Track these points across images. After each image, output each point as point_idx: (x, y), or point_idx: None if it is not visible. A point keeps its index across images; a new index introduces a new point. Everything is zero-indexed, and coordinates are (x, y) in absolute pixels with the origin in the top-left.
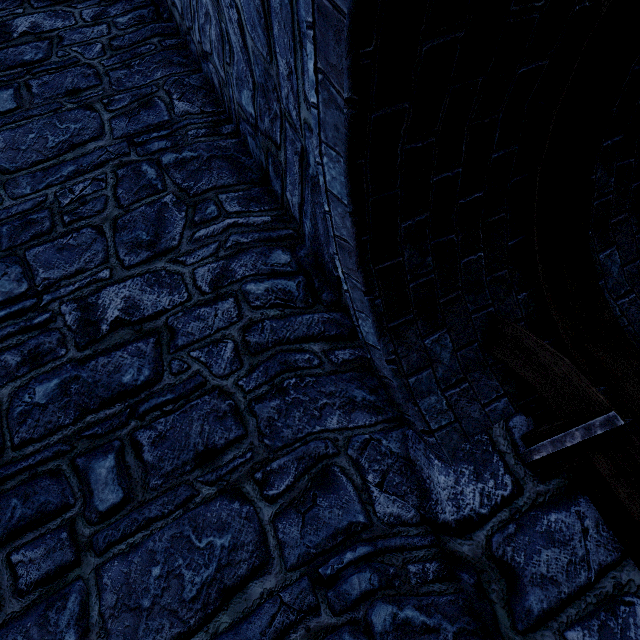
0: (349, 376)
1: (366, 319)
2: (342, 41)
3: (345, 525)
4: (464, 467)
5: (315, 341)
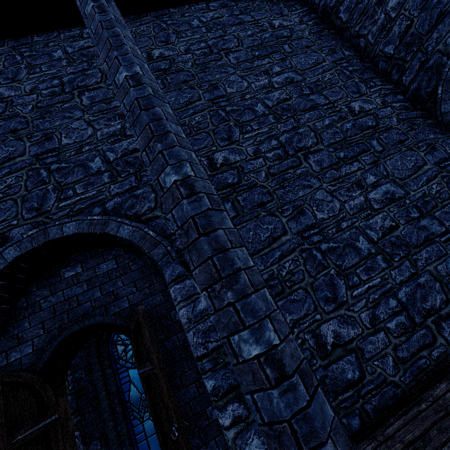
0: (432, 126)
1: (449, 102)
2: None
3: (443, 157)
4: None
5: (419, 118)
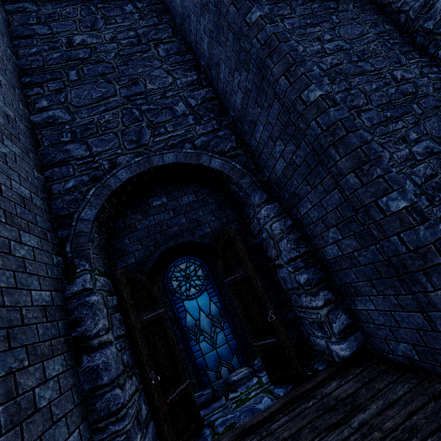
0: None
1: None
2: None
3: None
4: None
5: None
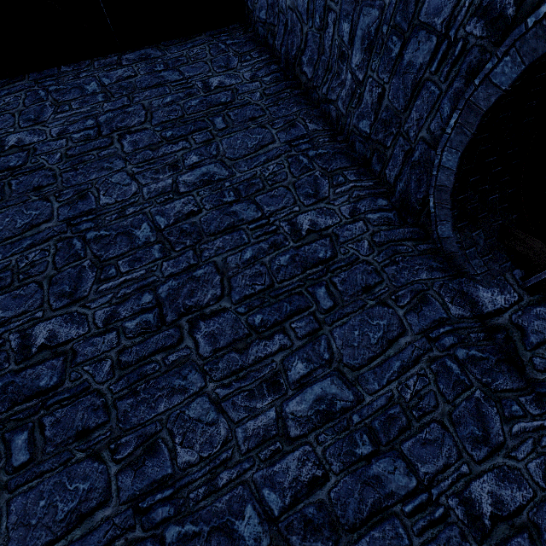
0: (428, 256)
1: (446, 223)
2: (478, 117)
3: (437, 318)
4: (495, 289)
5: (408, 241)
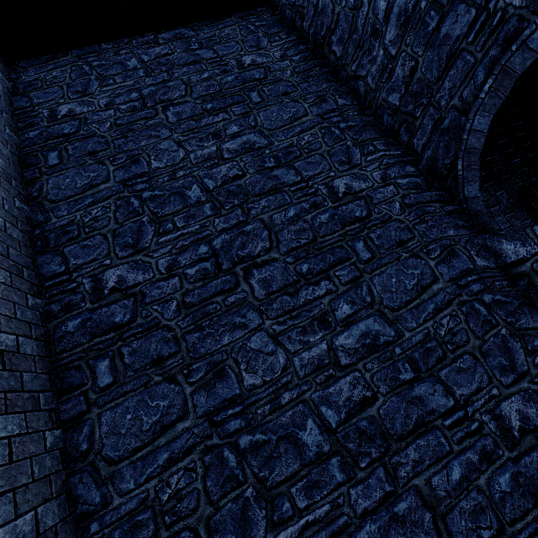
0: (454, 216)
1: (474, 184)
2: (513, 80)
3: (465, 269)
4: (517, 242)
5: (435, 203)
